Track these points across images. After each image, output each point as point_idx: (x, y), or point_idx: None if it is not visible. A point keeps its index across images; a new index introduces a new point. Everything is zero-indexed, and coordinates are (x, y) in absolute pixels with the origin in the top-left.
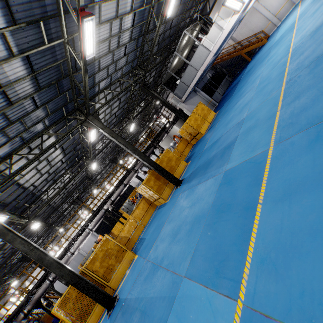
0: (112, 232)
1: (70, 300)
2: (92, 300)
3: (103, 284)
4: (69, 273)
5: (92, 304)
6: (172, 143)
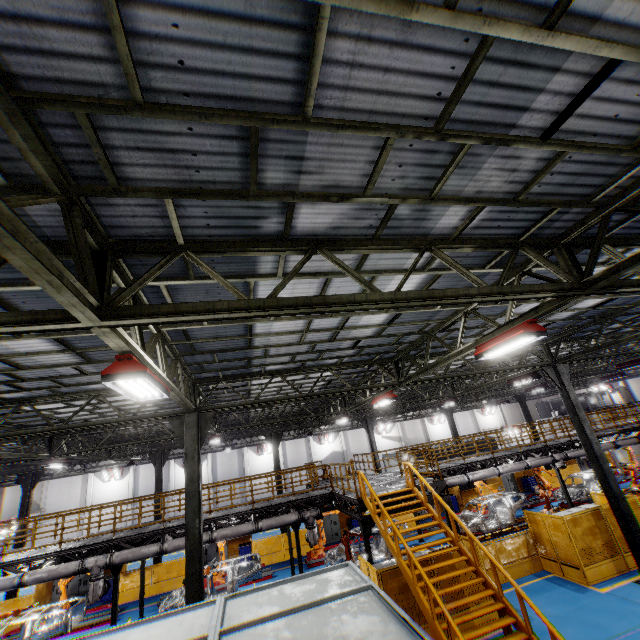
0: (471, 491)
1: (580, 526)
2: (600, 551)
3: (616, 548)
4: (623, 500)
5: (599, 556)
6: (637, 449)
